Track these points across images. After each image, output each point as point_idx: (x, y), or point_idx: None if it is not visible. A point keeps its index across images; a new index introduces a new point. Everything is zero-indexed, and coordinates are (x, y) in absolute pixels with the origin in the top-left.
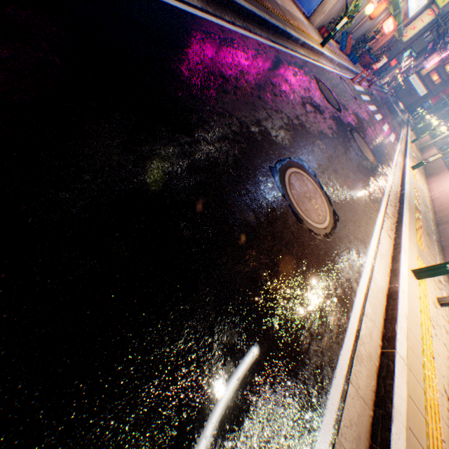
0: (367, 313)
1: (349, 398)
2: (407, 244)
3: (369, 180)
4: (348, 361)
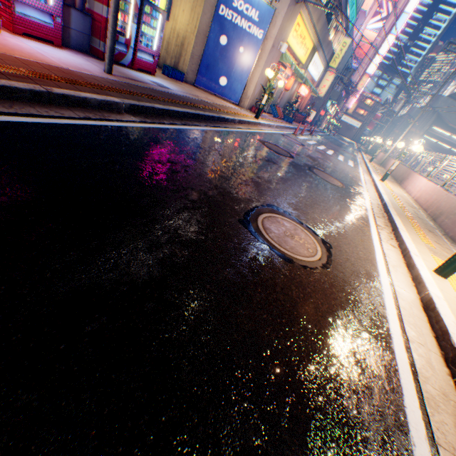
0: (412, 337)
1: None
2: (414, 246)
3: (346, 202)
4: (420, 412)
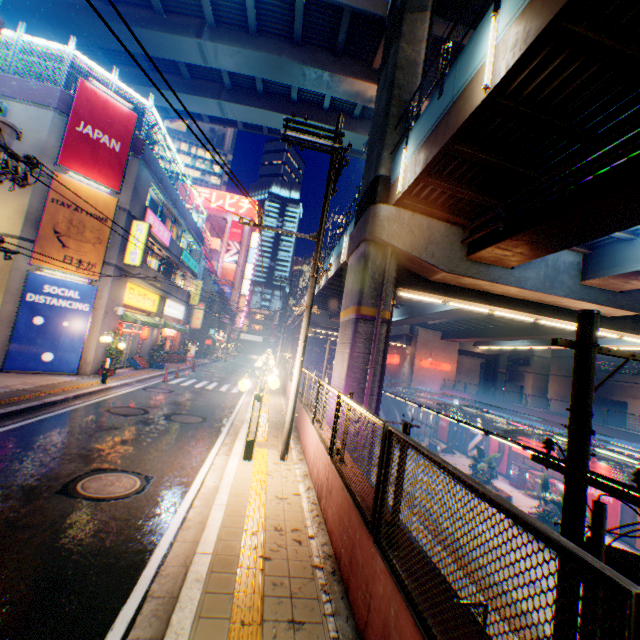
0: (198, 504)
1: (176, 546)
2: (243, 447)
3: (199, 435)
4: (175, 534)
